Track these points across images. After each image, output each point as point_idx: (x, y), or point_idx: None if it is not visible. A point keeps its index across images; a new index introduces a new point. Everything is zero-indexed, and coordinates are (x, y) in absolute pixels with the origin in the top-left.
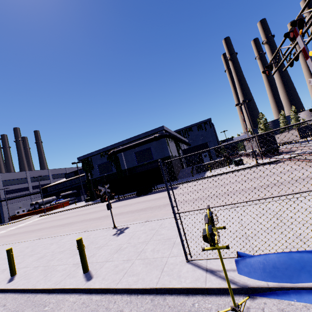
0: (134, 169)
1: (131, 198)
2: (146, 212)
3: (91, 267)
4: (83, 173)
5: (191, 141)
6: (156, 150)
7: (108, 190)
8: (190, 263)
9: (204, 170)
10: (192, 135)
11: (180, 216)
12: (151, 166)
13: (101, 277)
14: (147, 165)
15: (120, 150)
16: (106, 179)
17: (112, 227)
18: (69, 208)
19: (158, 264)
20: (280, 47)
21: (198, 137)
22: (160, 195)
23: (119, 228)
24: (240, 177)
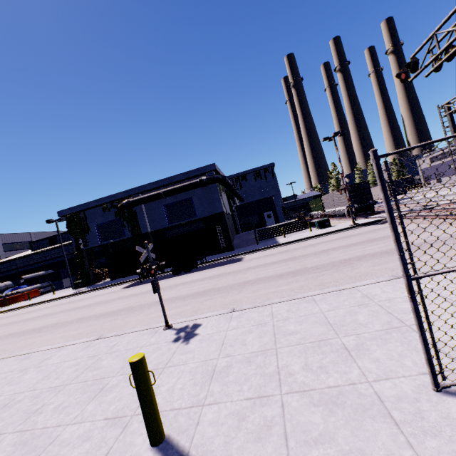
0: (164, 232)
1: (164, 278)
2: (211, 297)
3: (166, 426)
4: (65, 240)
5: (245, 195)
6: (201, 202)
7: (152, 255)
8: (450, 392)
9: (271, 236)
10: (247, 187)
11: (419, 286)
12: (192, 228)
13: (217, 454)
14: (186, 225)
15: (140, 201)
16: (113, 249)
17: (160, 327)
18: (43, 300)
19: (362, 404)
20: (437, 30)
21: (255, 189)
22: (217, 271)
23: (180, 328)
24: (342, 241)
